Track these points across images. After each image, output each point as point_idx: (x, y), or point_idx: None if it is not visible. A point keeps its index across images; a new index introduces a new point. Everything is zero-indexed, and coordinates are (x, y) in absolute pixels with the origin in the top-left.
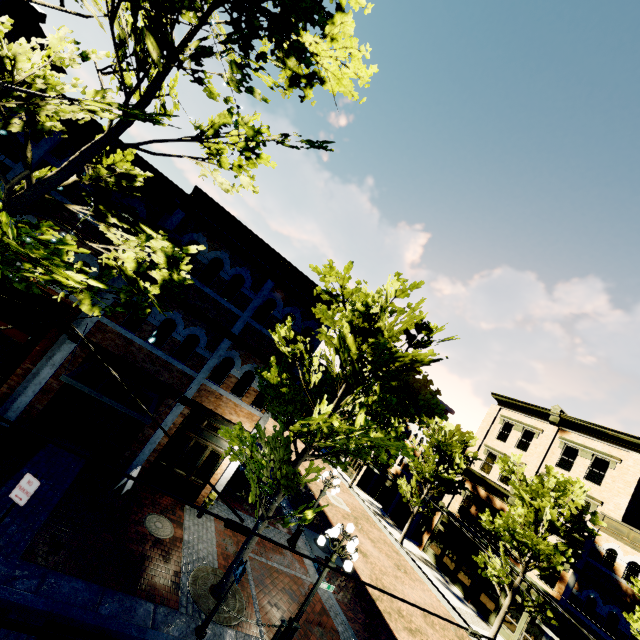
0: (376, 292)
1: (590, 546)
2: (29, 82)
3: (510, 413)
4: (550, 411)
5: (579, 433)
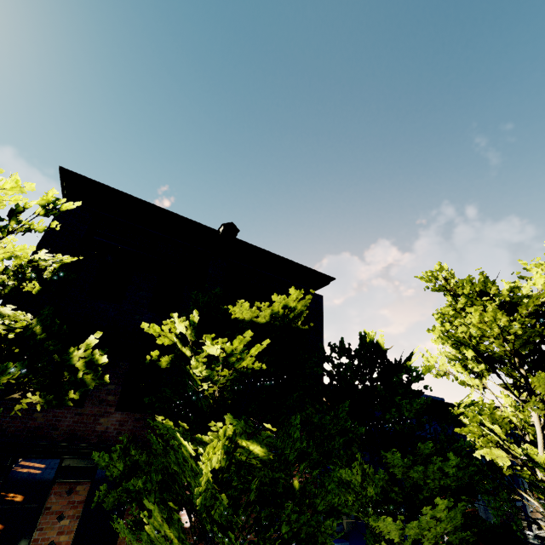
0: None
1: None
2: (522, 426)
3: None
4: None
5: None
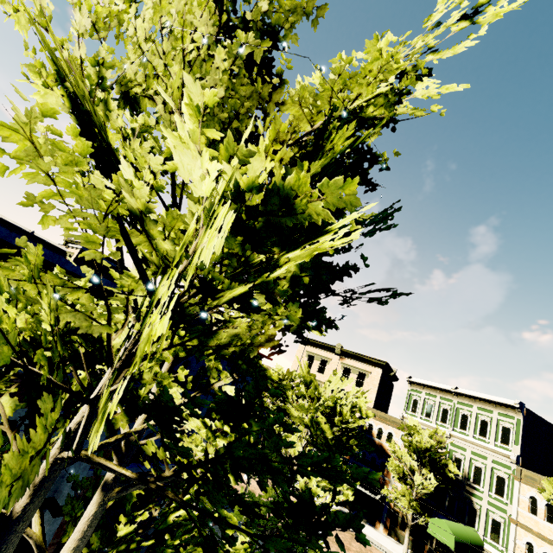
0: (349, 402)
1: (361, 425)
2: None
3: (312, 349)
4: (335, 347)
5: (351, 359)
